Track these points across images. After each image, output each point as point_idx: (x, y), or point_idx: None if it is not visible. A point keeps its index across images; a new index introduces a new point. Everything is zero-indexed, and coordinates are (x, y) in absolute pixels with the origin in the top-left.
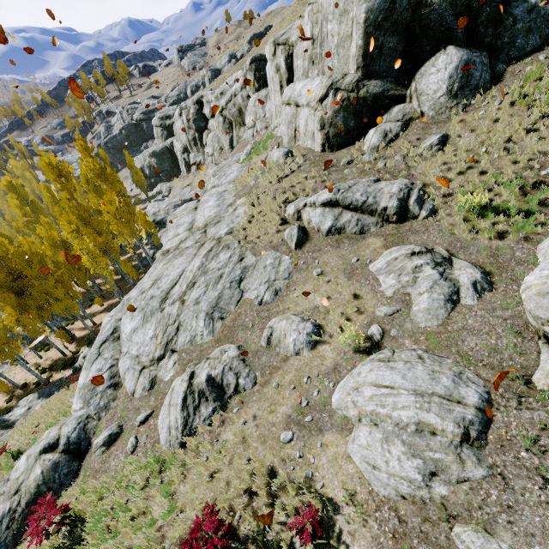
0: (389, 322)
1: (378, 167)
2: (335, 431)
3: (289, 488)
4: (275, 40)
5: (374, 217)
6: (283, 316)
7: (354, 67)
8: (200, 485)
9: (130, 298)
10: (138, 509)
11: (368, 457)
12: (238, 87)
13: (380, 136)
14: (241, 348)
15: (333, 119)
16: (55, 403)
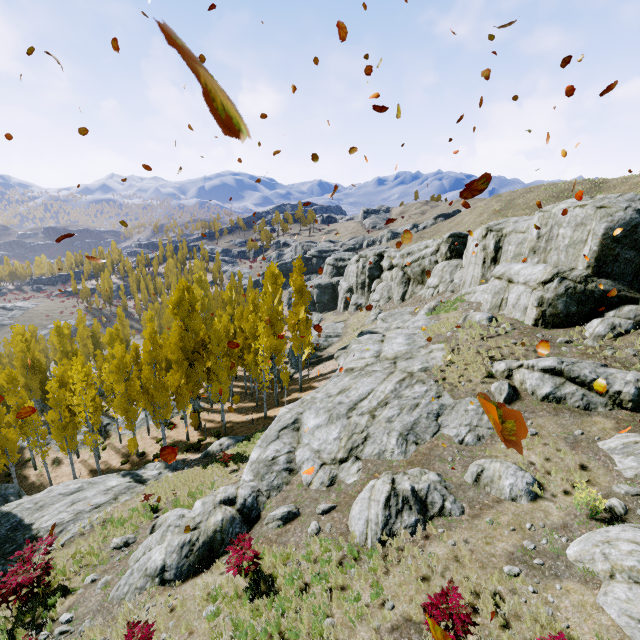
0: (632, 501)
1: (604, 354)
2: (577, 581)
3: (527, 613)
4: (489, 227)
5: (603, 397)
6: (494, 459)
7: (584, 265)
8: (408, 583)
9: (316, 397)
10: (335, 583)
11: (630, 611)
12: (428, 252)
13: (607, 327)
14: (440, 477)
15: (553, 301)
16: (194, 475)
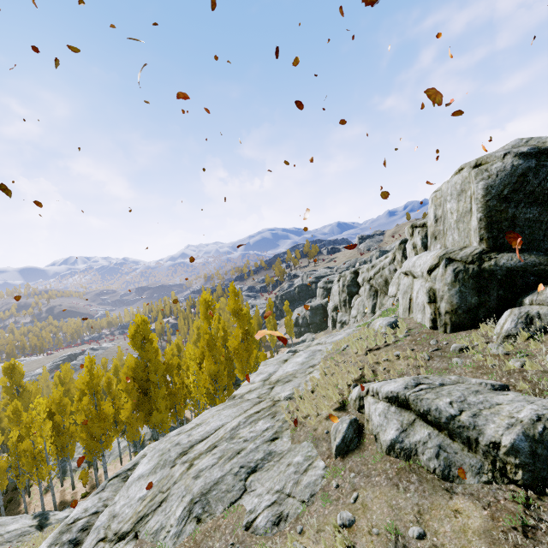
0: None
1: (509, 367)
2: None
3: None
4: (413, 224)
5: (474, 454)
6: None
7: (476, 239)
8: None
9: (168, 434)
10: None
11: None
12: (386, 262)
13: (519, 322)
14: None
15: (445, 292)
16: None
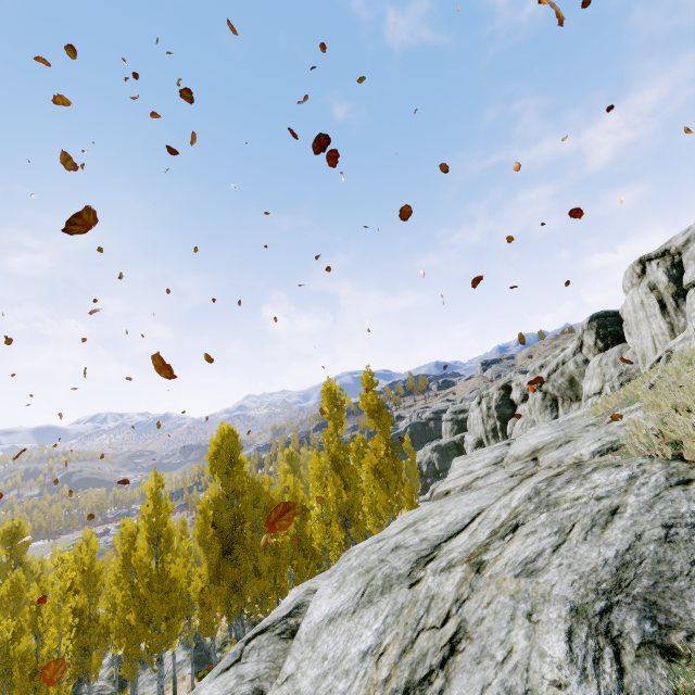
0: None
1: None
2: None
3: None
4: (643, 257)
5: None
6: None
7: None
8: None
9: (353, 547)
10: None
11: None
12: (567, 353)
13: None
14: None
15: None
16: None
